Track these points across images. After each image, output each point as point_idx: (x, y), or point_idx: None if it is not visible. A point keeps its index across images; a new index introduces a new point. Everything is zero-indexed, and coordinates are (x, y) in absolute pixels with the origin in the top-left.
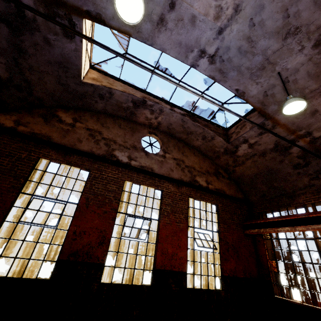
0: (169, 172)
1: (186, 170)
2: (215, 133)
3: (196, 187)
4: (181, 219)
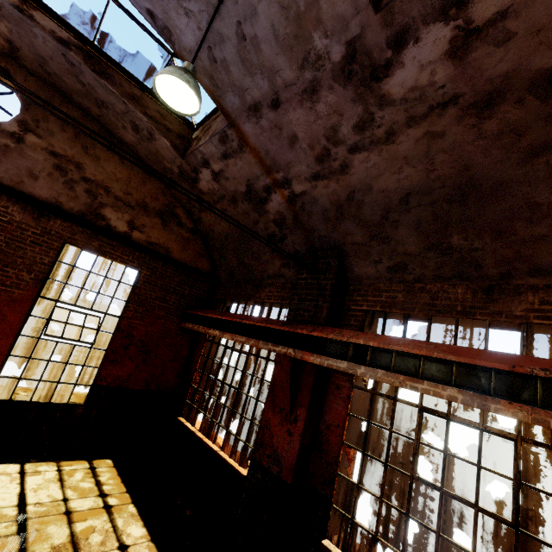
0: (23, 178)
1: (80, 188)
2: (156, 124)
3: (94, 228)
4: (21, 281)
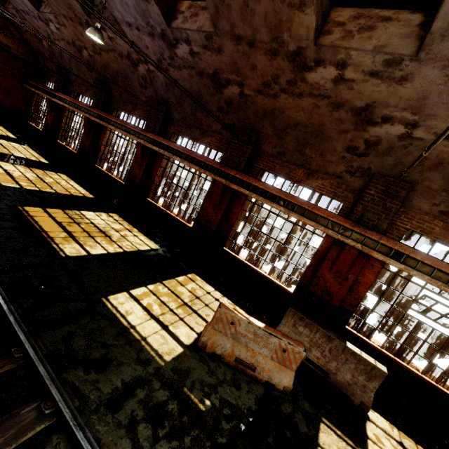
0: None
1: None
2: None
3: None
4: None
